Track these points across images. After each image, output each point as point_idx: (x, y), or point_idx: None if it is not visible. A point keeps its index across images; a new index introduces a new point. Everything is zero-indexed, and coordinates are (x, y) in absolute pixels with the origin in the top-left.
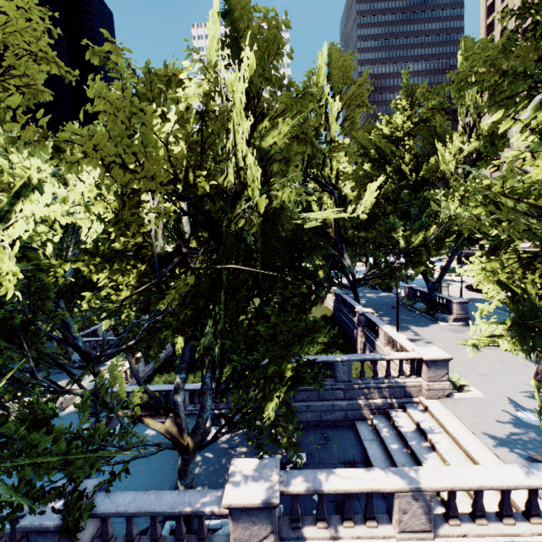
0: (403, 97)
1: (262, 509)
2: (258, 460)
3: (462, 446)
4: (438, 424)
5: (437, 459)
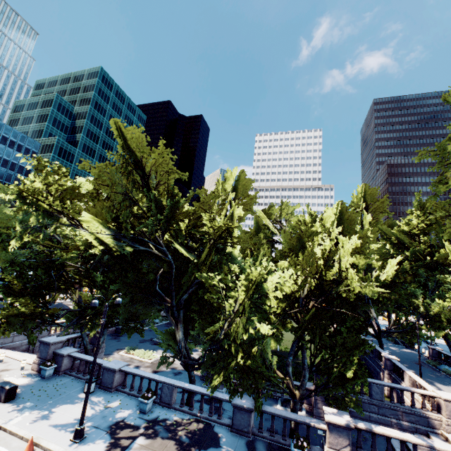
0: (416, 207)
1: (344, 429)
2: (337, 410)
3: None
4: None
5: None
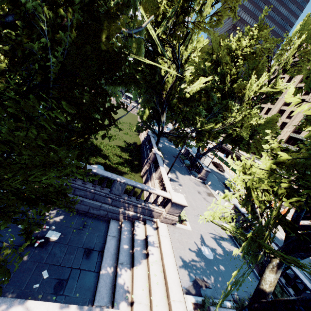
0: (255, 29)
1: None
2: None
3: (163, 262)
4: (158, 241)
5: (145, 265)
